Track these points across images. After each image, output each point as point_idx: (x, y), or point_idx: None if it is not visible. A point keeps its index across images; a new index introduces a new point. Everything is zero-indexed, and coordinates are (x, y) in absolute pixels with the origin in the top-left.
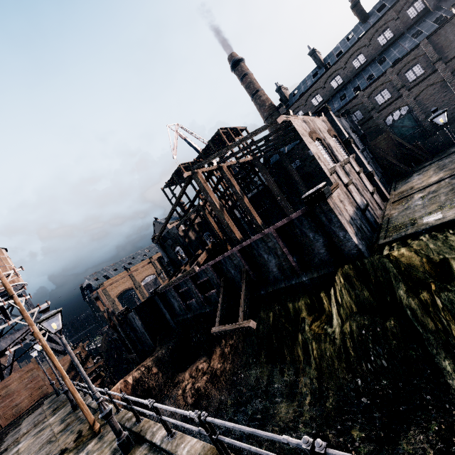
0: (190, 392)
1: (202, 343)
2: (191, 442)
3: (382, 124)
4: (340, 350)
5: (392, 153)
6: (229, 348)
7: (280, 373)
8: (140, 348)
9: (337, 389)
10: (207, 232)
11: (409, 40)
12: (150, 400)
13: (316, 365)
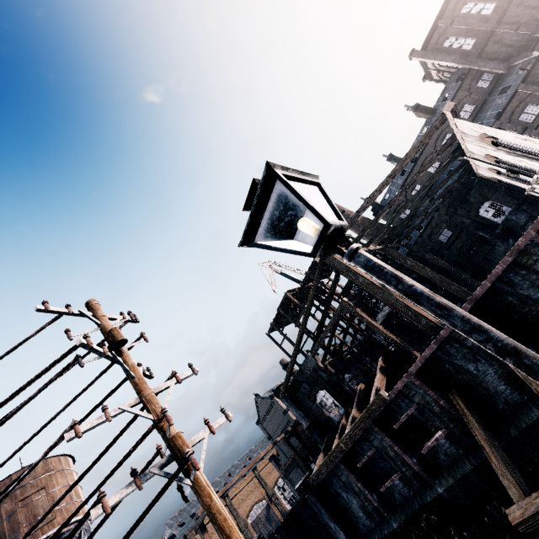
0: None
1: None
2: None
3: None
4: None
5: None
6: None
7: None
8: None
9: None
10: (347, 374)
11: (499, 98)
12: None
13: None
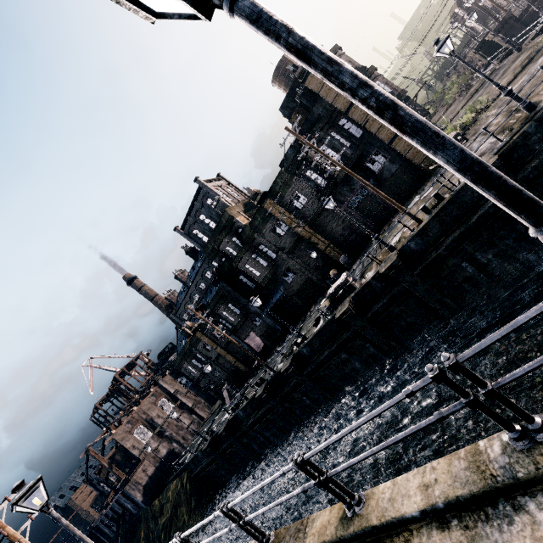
0: None
1: None
2: None
3: None
4: None
5: None
6: None
7: None
8: None
9: None
10: None
11: None
12: None
13: None
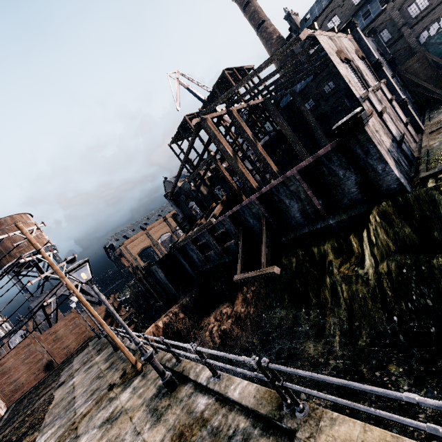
0: (217, 333)
1: (223, 290)
2: (241, 384)
3: (414, 43)
4: (374, 290)
5: (426, 78)
6: (251, 293)
7: (306, 315)
8: (165, 297)
9: (370, 328)
10: (218, 186)
11: None
12: (192, 344)
13: (346, 306)
